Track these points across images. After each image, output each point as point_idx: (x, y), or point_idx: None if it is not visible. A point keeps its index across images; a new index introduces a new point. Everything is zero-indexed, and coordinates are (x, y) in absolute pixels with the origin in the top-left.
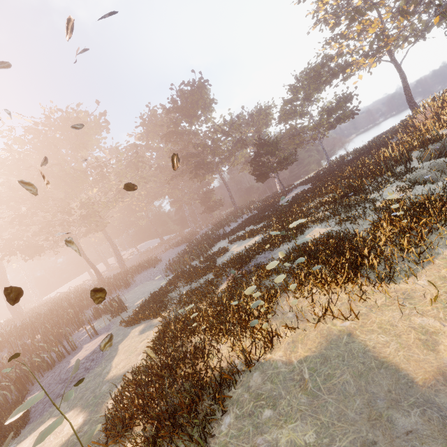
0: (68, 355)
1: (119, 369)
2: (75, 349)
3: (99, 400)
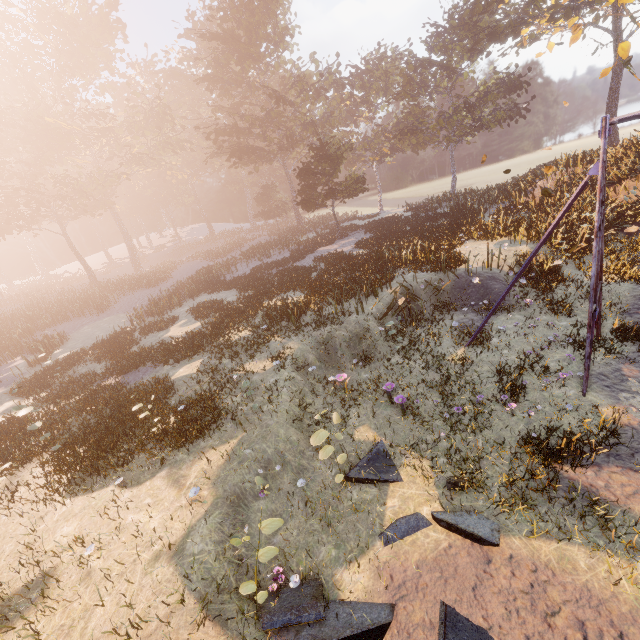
0: None
1: None
2: None
3: None
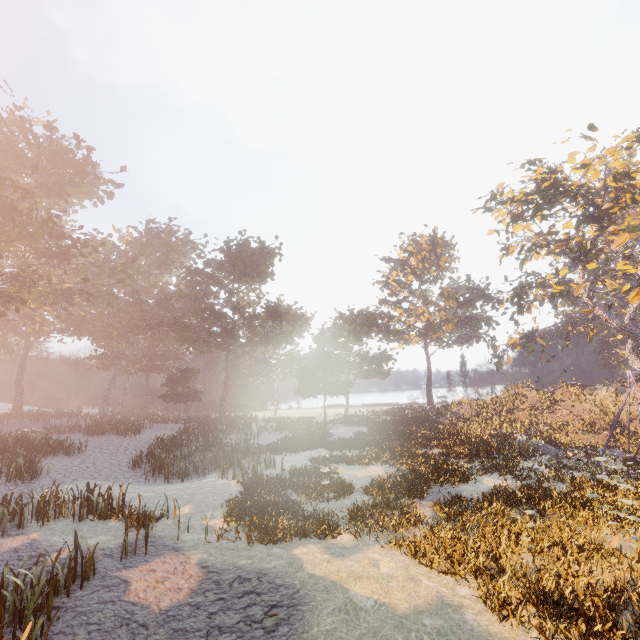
0: (71, 590)
1: (408, 599)
2: (89, 578)
3: (461, 635)
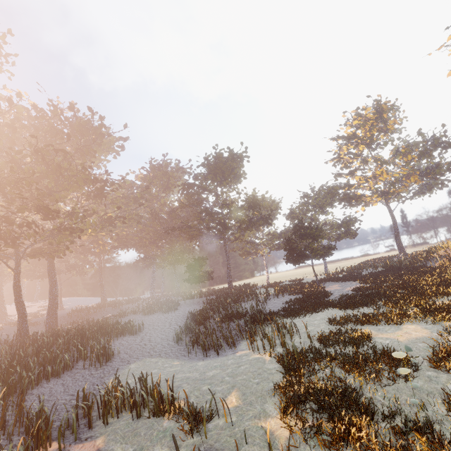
0: None
1: None
2: None
3: None
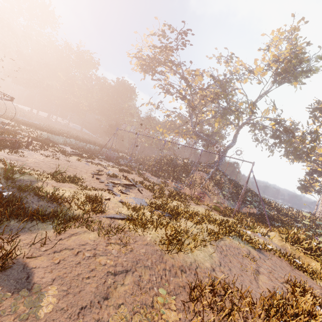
0: None
1: None
2: None
3: None
